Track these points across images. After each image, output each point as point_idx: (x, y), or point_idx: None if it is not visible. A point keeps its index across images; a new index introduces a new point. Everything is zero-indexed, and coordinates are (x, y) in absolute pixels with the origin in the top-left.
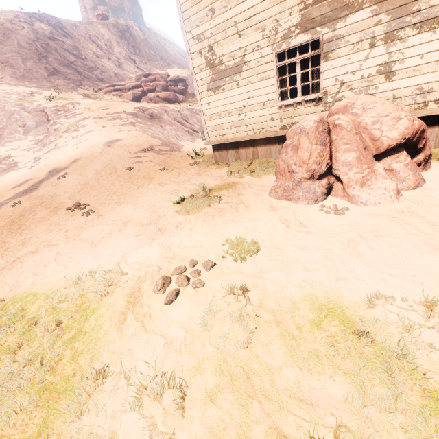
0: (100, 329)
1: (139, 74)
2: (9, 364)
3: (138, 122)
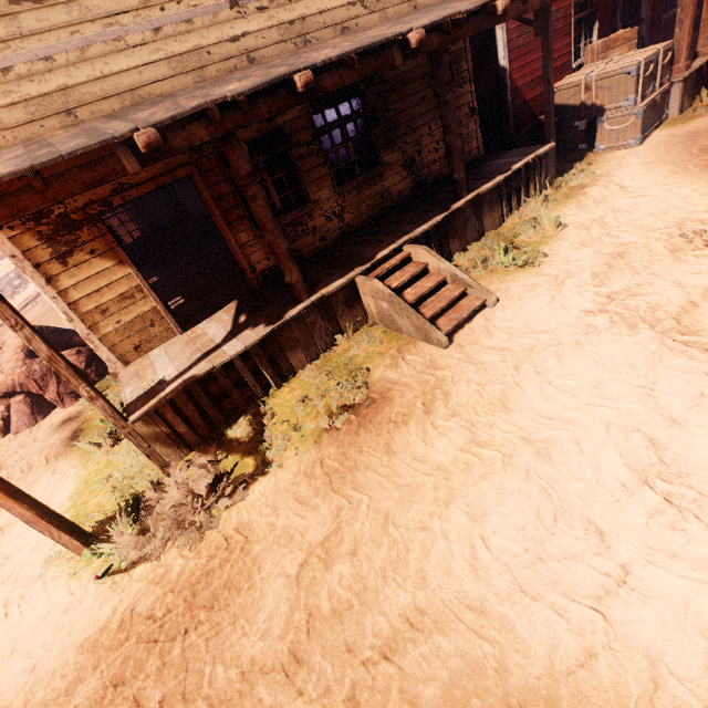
0: None
1: None
2: None
3: None
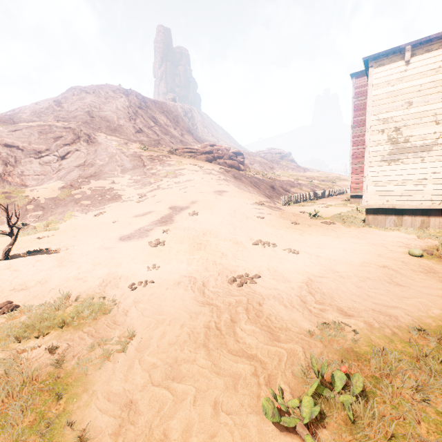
0: None
1: (206, 143)
2: None
3: (228, 179)
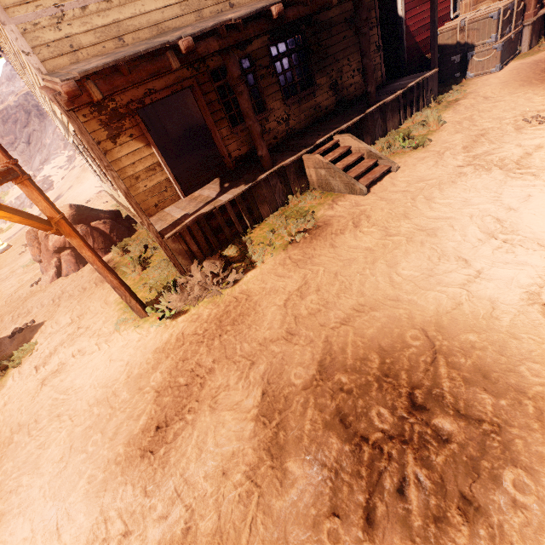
0: None
1: None
2: None
3: None
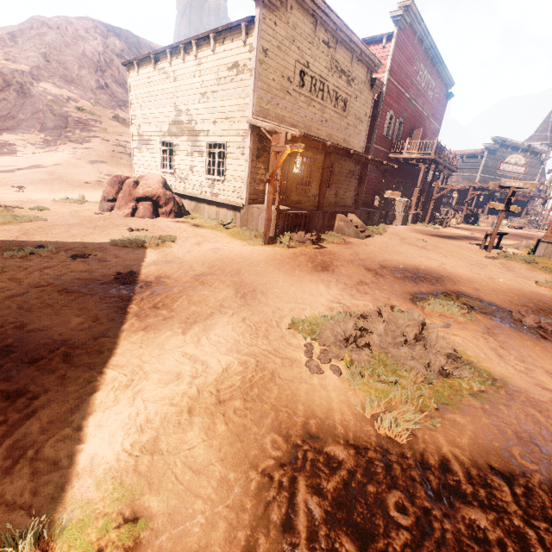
0: None
1: None
2: None
3: None
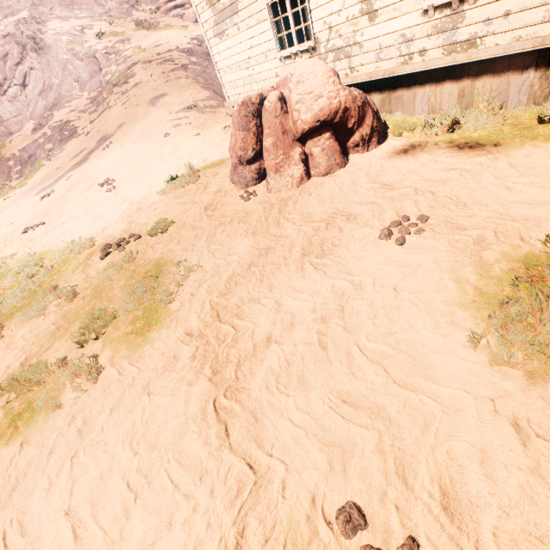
0: (67, 270)
1: None
2: (26, 283)
3: (191, 63)
